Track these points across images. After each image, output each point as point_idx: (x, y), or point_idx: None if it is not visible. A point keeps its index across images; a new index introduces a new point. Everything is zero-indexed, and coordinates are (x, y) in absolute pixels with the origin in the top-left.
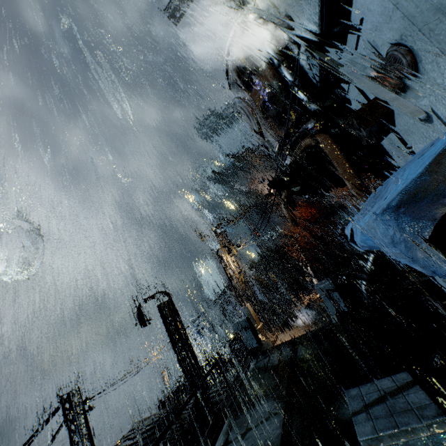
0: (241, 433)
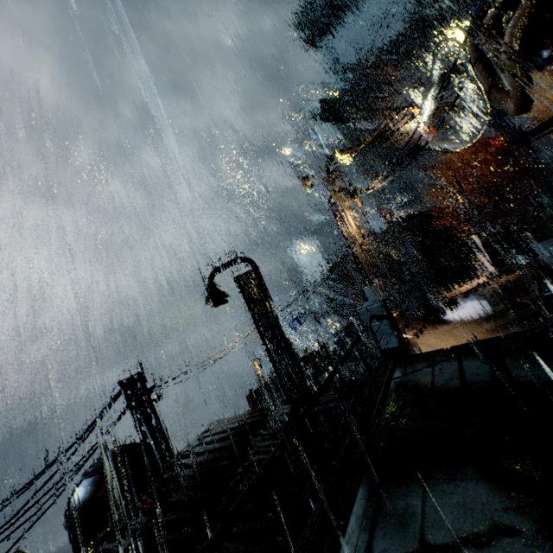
0: (408, 550)
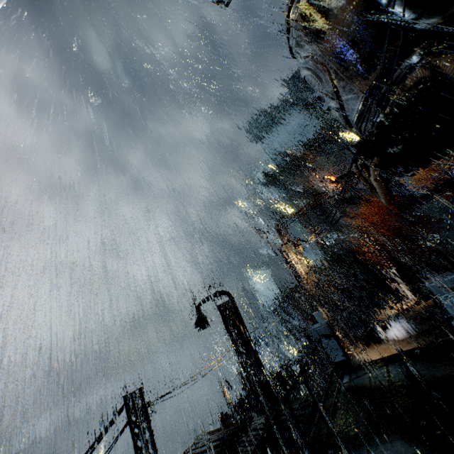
0: None
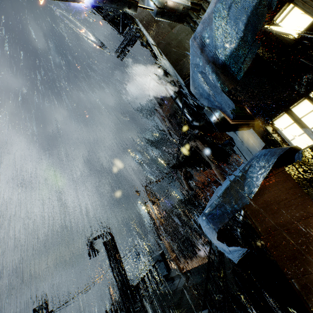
0: None
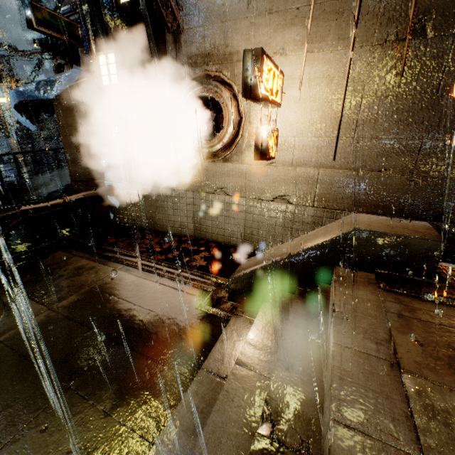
0: None
